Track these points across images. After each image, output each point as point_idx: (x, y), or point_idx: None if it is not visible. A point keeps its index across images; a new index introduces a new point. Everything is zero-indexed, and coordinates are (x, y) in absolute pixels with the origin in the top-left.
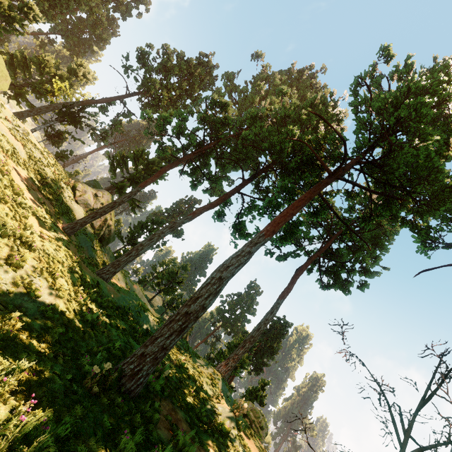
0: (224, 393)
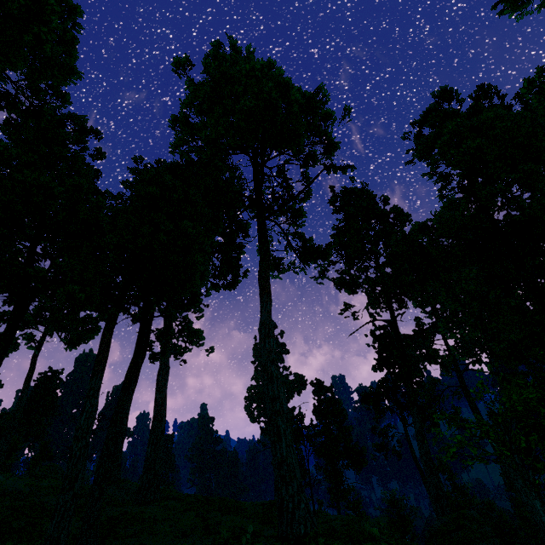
0: (4, 479)
